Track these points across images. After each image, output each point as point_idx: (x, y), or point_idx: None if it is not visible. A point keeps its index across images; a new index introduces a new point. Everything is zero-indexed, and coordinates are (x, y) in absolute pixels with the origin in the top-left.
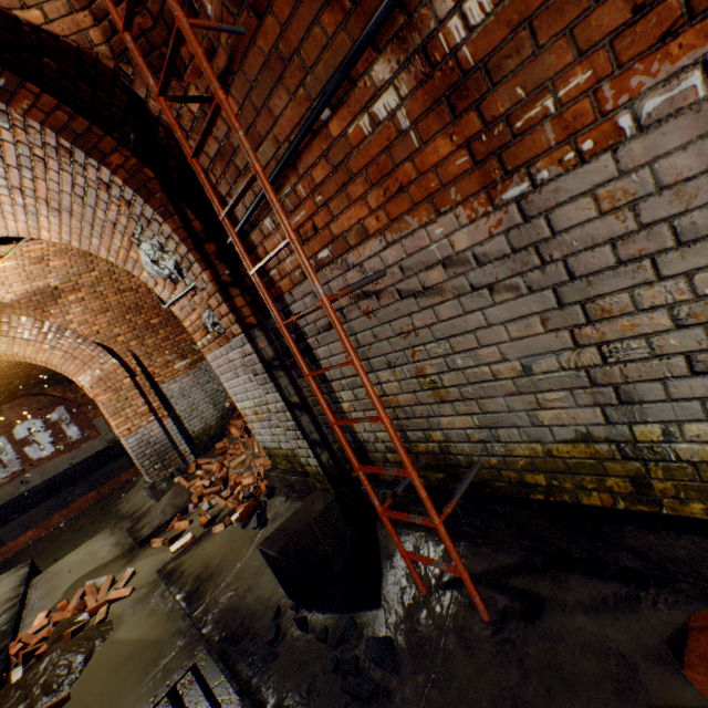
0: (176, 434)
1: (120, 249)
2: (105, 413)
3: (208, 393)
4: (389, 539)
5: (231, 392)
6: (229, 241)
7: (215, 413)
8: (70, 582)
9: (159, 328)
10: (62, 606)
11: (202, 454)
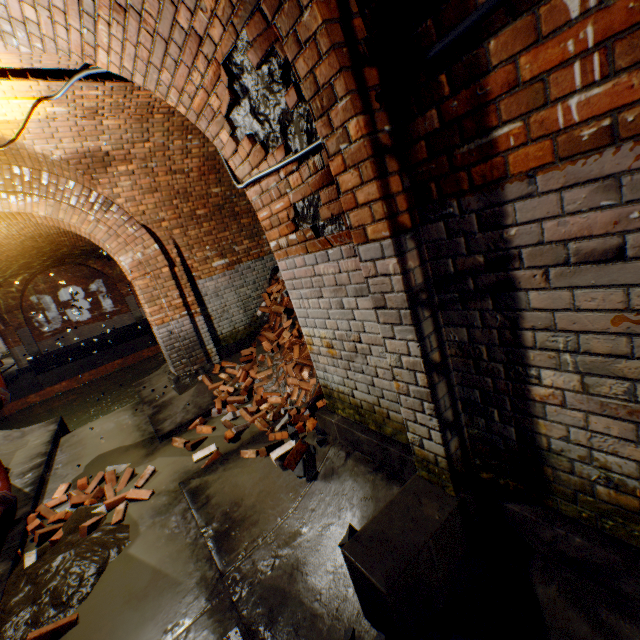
0: (205, 332)
1: (196, 90)
2: (141, 298)
3: (240, 297)
4: (568, 613)
5: (300, 312)
6: (433, 52)
7: (244, 318)
8: (91, 456)
9: (204, 220)
10: (81, 485)
11: (227, 357)
